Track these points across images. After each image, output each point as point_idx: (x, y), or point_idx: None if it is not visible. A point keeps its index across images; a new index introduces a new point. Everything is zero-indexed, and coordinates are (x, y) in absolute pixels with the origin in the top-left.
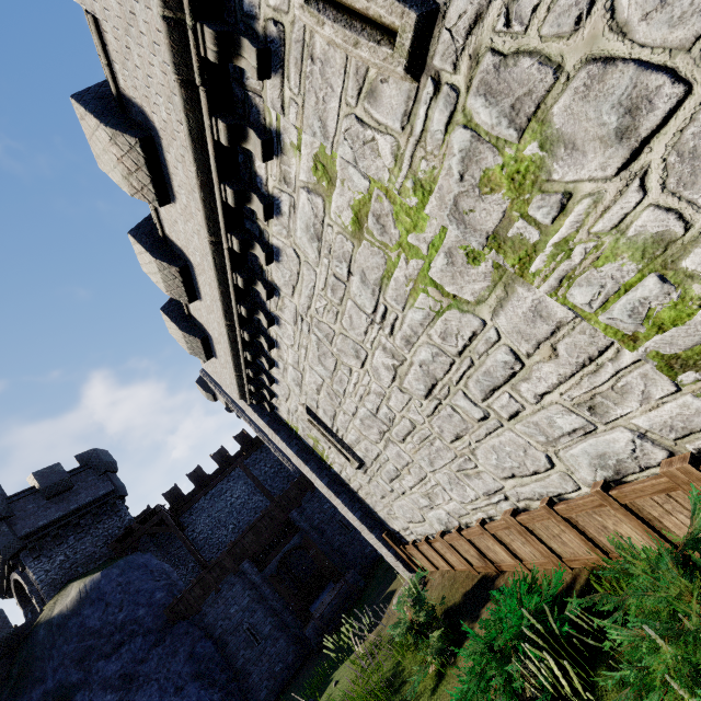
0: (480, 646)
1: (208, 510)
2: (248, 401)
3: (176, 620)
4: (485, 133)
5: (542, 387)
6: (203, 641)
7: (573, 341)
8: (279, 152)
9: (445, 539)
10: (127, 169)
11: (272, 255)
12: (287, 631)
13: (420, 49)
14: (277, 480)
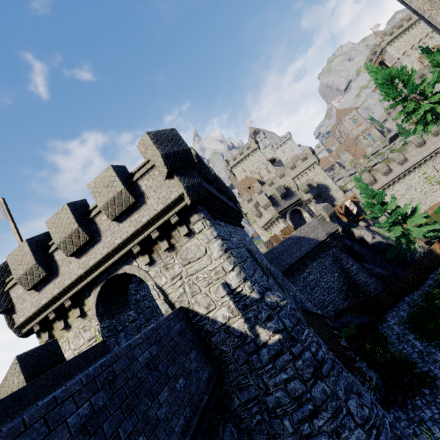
0: None
1: None
2: None
3: None
4: (439, 176)
5: (437, 192)
6: None
7: None
8: (420, 170)
9: None
10: (401, 161)
11: (409, 176)
12: None
13: (438, 171)
14: None
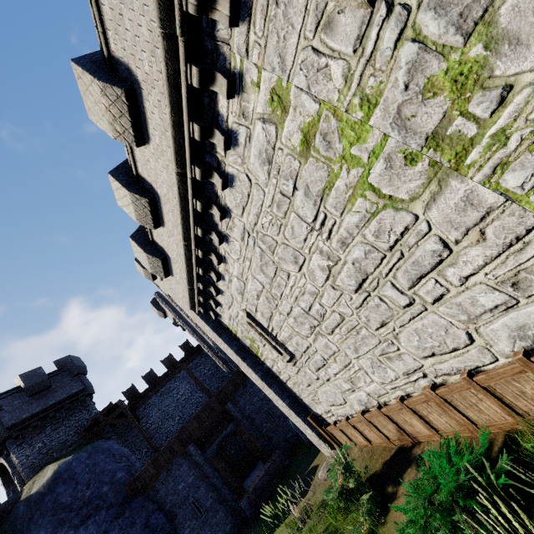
0: (420, 501)
1: (159, 405)
2: (196, 311)
3: (134, 495)
4: (432, 43)
5: (468, 269)
6: (156, 513)
7: (501, 223)
8: (240, 91)
9: (365, 417)
10: (113, 116)
11: (227, 182)
12: (225, 504)
13: None
14: (214, 380)
